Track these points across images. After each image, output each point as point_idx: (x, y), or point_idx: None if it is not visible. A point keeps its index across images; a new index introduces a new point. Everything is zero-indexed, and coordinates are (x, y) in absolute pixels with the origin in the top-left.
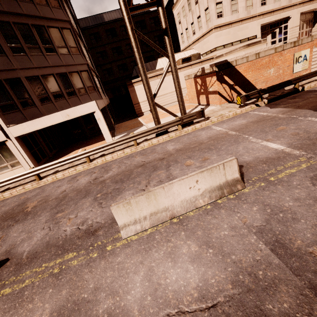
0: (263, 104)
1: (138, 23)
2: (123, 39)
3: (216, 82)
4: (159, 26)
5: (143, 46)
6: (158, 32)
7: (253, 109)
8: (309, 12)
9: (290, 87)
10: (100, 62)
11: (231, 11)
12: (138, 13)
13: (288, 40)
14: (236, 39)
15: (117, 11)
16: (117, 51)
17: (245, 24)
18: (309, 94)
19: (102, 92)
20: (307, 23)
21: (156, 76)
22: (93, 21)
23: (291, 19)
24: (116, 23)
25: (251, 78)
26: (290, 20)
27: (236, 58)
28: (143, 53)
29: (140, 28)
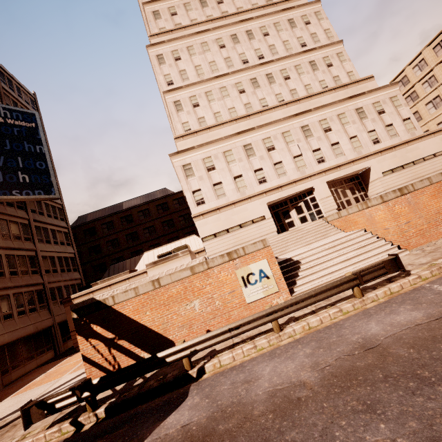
0: (96, 419)
1: (159, 206)
2: (140, 224)
3: (78, 337)
4: (185, 206)
5: (165, 228)
6: (183, 211)
7: (56, 440)
8: (348, 176)
9: (206, 351)
10: (109, 251)
11: (215, 195)
12: (160, 196)
13: (324, 213)
14: (232, 225)
15: (138, 198)
16: (132, 237)
17: (242, 206)
18: (146, 422)
19: (41, 311)
20: (353, 188)
21: (109, 286)
22: (110, 211)
23: (316, 189)
24: (133, 209)
25: (153, 322)
26: (315, 191)
27: (113, 292)
28: (165, 235)
29: (162, 211)
